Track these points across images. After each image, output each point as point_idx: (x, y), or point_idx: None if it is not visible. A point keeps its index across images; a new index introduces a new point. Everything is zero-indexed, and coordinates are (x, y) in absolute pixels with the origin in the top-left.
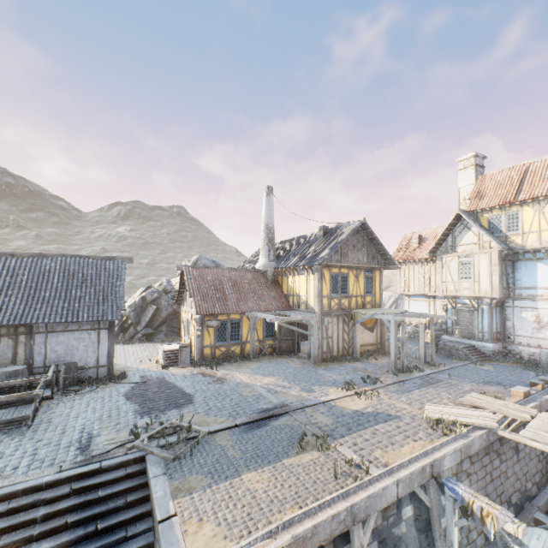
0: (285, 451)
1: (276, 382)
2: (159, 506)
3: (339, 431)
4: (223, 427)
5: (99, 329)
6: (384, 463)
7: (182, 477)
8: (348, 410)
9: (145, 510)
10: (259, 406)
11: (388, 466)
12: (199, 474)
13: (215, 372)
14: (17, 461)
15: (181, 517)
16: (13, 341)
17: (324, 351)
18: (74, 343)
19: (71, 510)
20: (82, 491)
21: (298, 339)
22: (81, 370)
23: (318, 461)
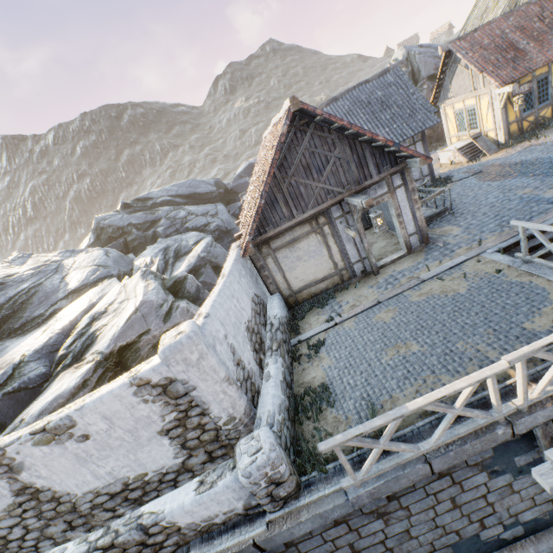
0: None
1: None
2: None
3: None
4: None
5: (414, 143)
6: None
7: None
8: None
9: None
10: None
11: None
12: None
13: (549, 139)
14: (501, 221)
15: None
16: None
17: None
18: None
19: None
20: None
21: None
22: None
23: None
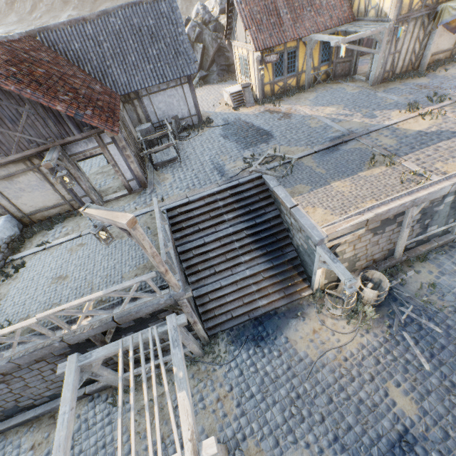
0: (358, 168)
1: (337, 112)
2: (286, 201)
3: (403, 151)
4: (306, 154)
5: (181, 84)
6: (443, 172)
7: (292, 186)
8: (411, 132)
9: (271, 202)
10: (328, 135)
11: (446, 174)
12: (301, 185)
13: (279, 109)
14: (191, 182)
15: (301, 206)
16: (131, 106)
17: (386, 71)
18: (169, 101)
19: (233, 203)
20: (235, 195)
21: (356, 60)
22: (181, 121)
23: (386, 173)
